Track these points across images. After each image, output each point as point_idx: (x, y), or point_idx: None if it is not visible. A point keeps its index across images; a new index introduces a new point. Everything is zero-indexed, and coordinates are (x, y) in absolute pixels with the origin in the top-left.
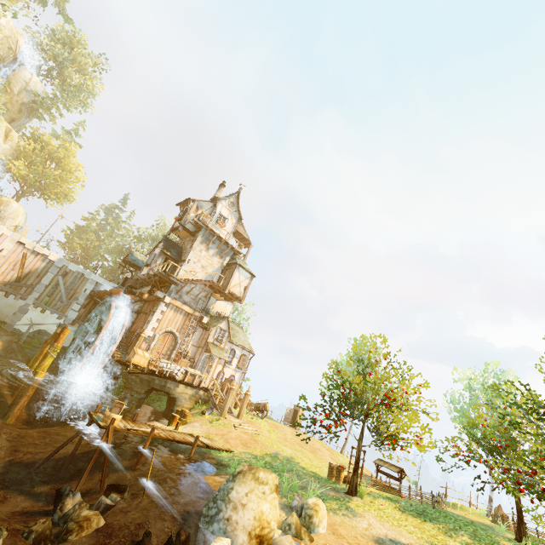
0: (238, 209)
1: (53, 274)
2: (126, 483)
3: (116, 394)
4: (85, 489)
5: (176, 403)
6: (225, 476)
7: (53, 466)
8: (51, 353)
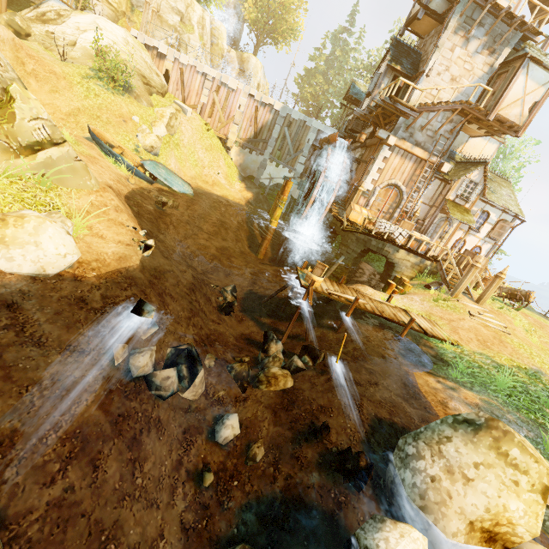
0: None
1: (279, 126)
2: (327, 342)
3: (336, 248)
4: (295, 332)
5: (394, 269)
6: (443, 381)
7: (276, 303)
8: (279, 205)
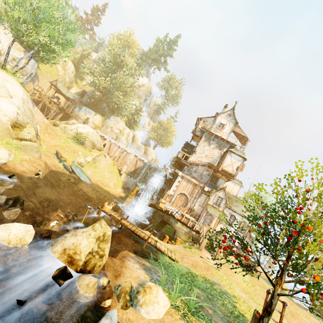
0: (234, 117)
1: (145, 168)
2: None
3: None
4: None
5: (175, 233)
6: (140, 258)
7: None
8: (129, 196)
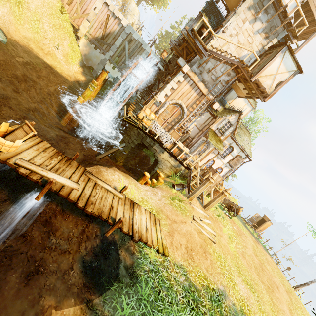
0: None
1: (122, 38)
2: None
3: None
4: None
5: (158, 165)
6: None
7: None
8: (89, 87)
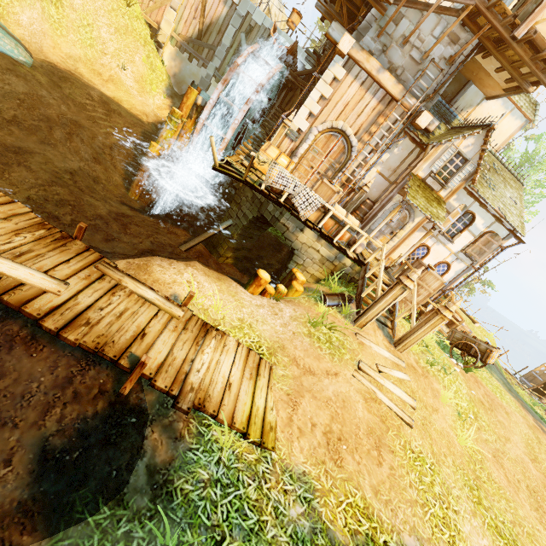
0: None
1: (234, 29)
2: None
3: None
4: None
5: (294, 258)
6: None
7: None
8: (167, 122)
